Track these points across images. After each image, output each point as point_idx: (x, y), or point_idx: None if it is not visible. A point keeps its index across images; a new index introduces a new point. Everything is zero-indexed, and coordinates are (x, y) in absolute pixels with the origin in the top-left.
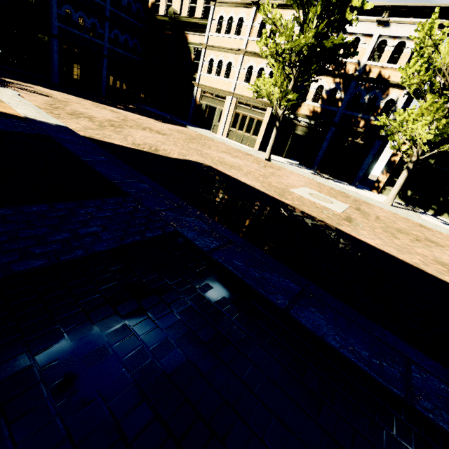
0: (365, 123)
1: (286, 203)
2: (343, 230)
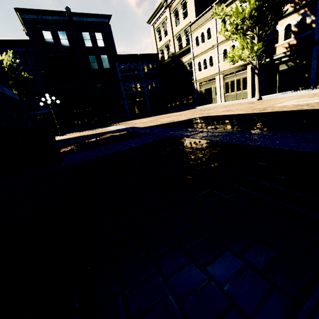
0: None
1: (264, 112)
2: None
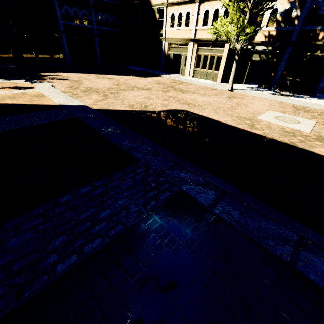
0: None
1: (258, 134)
2: (317, 152)
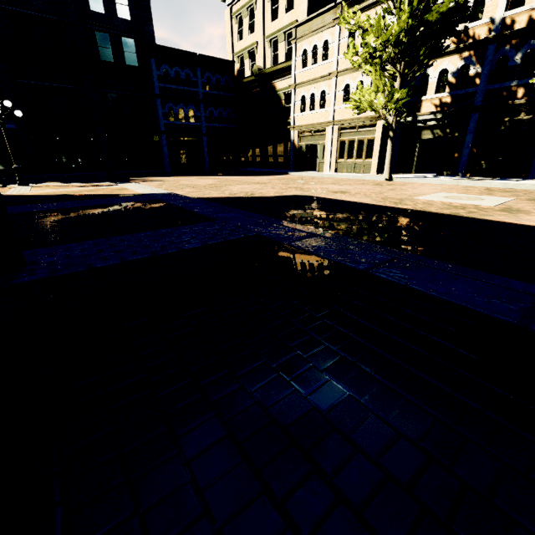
0: (525, 90)
1: (403, 208)
2: (490, 219)
